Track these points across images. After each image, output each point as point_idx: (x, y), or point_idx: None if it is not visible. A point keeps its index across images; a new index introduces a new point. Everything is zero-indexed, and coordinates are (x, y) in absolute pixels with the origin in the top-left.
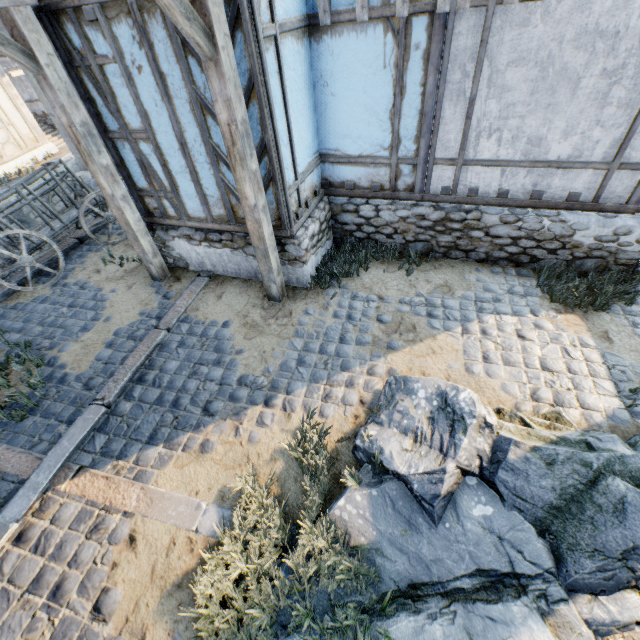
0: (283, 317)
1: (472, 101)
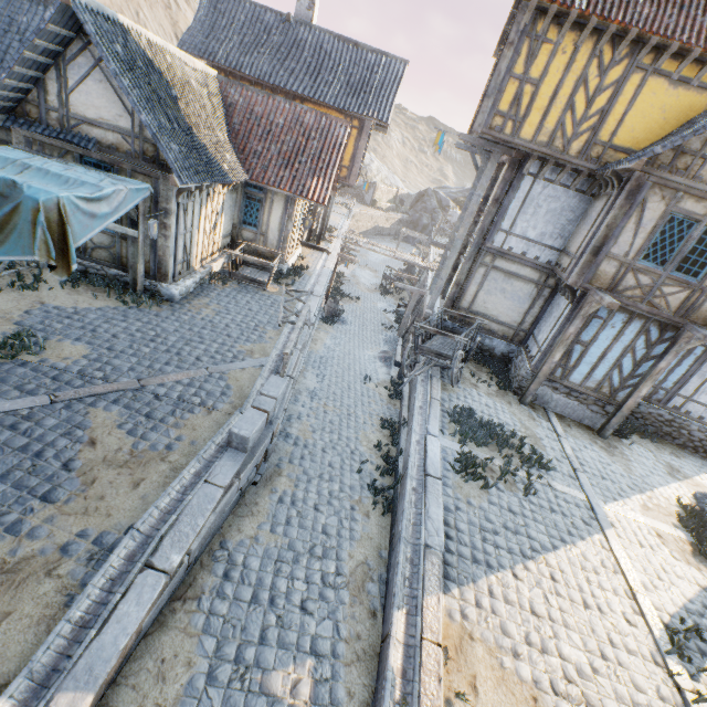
0: (615, 448)
1: (706, 380)
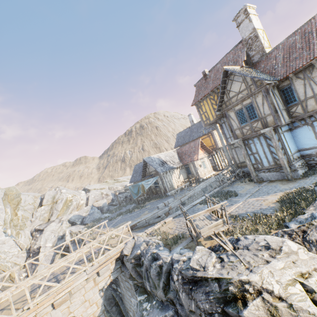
0: (292, 182)
1: None
